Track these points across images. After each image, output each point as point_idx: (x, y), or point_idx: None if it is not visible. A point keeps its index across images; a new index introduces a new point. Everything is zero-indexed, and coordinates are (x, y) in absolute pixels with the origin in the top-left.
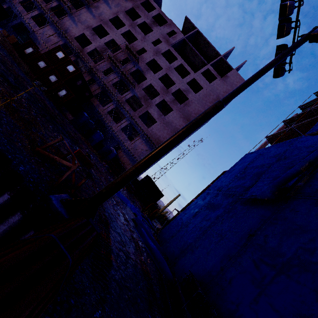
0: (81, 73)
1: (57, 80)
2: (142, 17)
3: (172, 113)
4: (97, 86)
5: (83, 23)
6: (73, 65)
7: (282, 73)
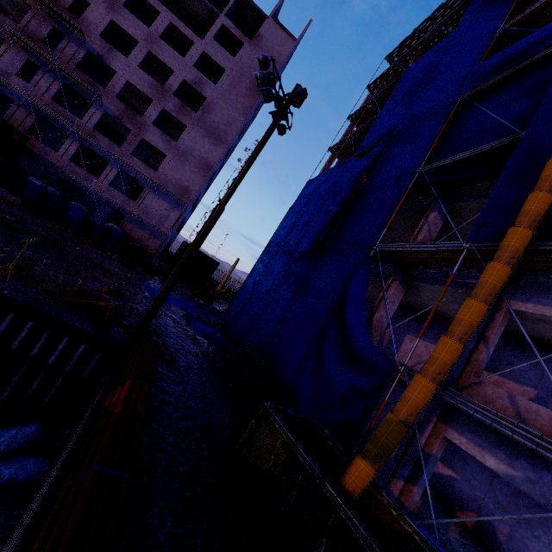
0: None
1: None
2: None
3: (186, 132)
4: (21, 110)
5: None
6: None
7: (283, 132)
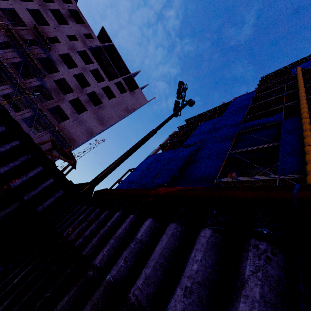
0: None
1: None
2: (56, 4)
3: (86, 112)
4: None
5: None
6: None
7: (177, 115)
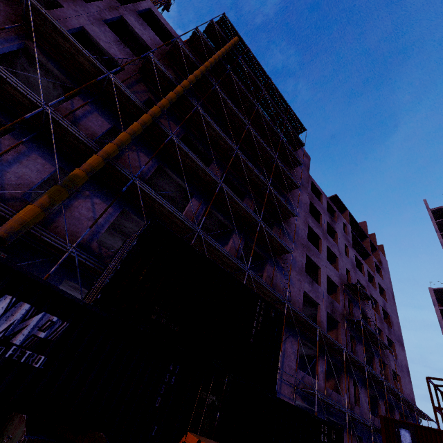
0: None
1: None
2: (322, 215)
3: (396, 348)
4: (362, 389)
5: (292, 266)
6: None
7: None
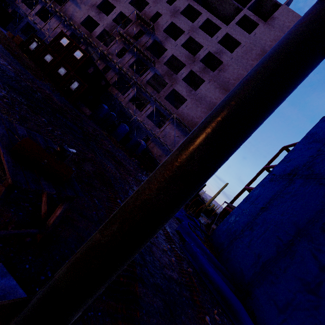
0: (90, 57)
1: (67, 72)
2: None
3: (204, 85)
4: (112, 72)
5: (86, 3)
6: (80, 50)
7: None
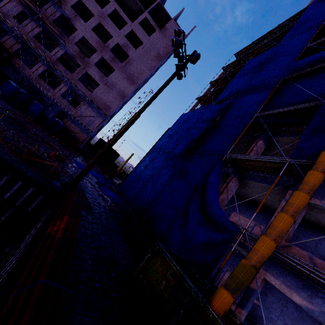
0: None
1: None
2: None
3: (114, 73)
4: (12, 39)
5: None
6: None
7: (180, 78)
